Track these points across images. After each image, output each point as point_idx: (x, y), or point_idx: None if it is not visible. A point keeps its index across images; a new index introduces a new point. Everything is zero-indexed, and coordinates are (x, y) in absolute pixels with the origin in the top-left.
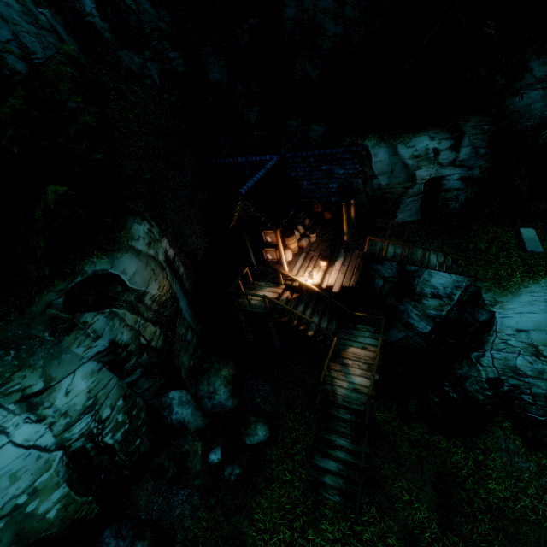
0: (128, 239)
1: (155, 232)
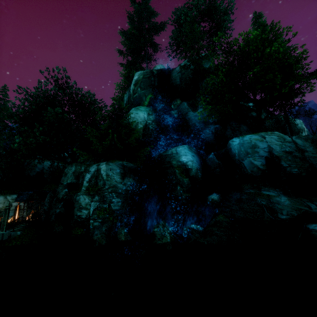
0: (9, 195)
1: None
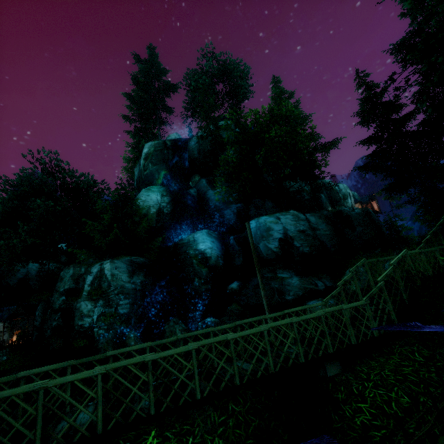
0: None
1: None
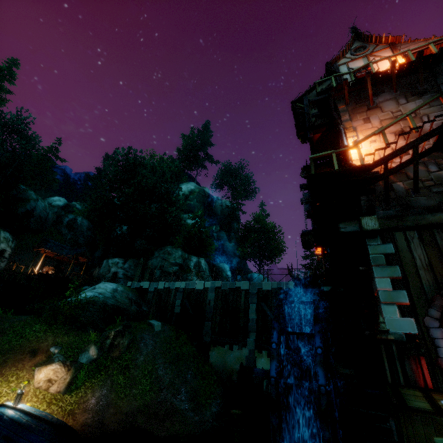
0: (2, 230)
1: (10, 243)
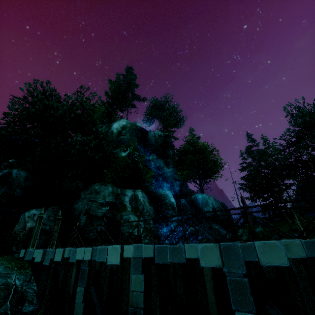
0: None
1: None
